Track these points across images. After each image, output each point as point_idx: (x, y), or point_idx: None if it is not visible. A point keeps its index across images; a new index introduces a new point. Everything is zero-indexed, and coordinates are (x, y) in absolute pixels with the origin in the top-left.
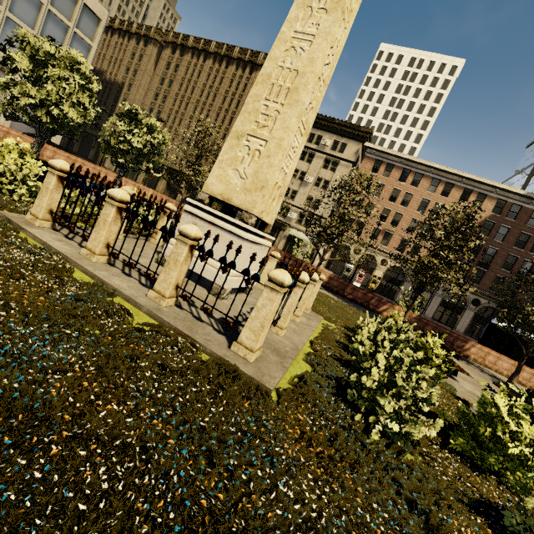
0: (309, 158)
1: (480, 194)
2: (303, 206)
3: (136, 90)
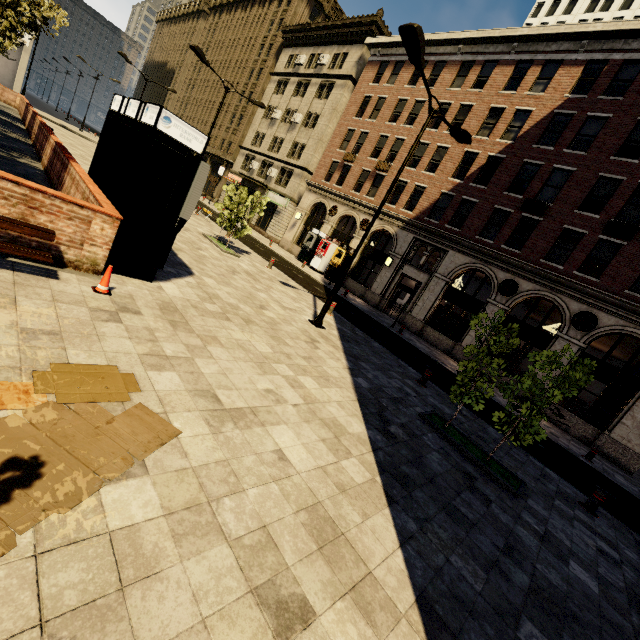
0: (305, 91)
1: (549, 66)
2: (286, 158)
3: (183, 71)
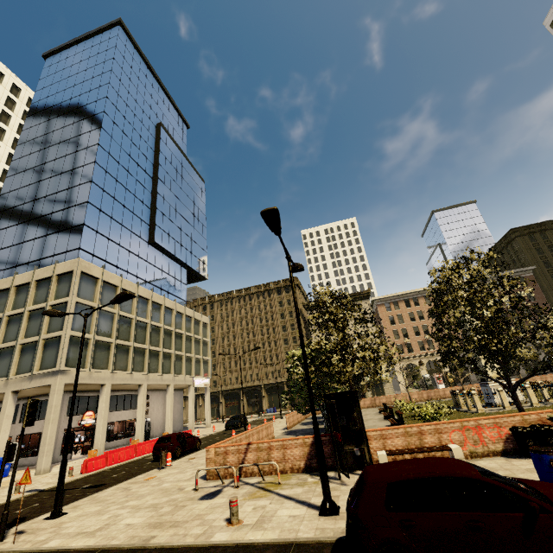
0: None
1: None
2: None
3: None
